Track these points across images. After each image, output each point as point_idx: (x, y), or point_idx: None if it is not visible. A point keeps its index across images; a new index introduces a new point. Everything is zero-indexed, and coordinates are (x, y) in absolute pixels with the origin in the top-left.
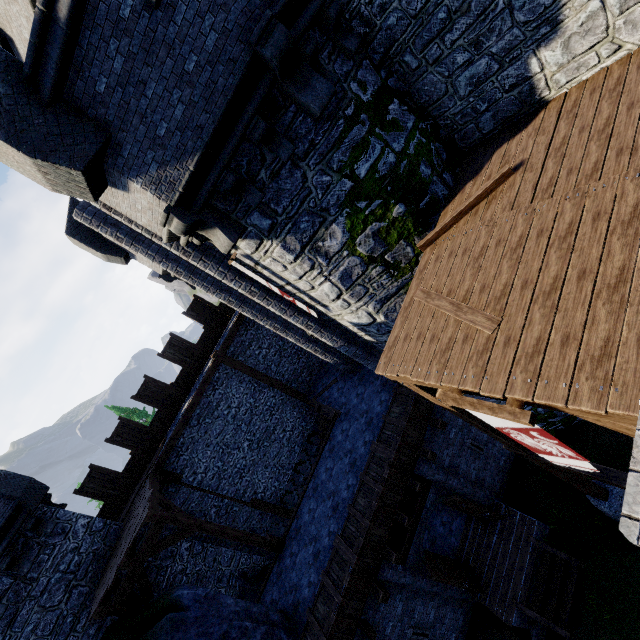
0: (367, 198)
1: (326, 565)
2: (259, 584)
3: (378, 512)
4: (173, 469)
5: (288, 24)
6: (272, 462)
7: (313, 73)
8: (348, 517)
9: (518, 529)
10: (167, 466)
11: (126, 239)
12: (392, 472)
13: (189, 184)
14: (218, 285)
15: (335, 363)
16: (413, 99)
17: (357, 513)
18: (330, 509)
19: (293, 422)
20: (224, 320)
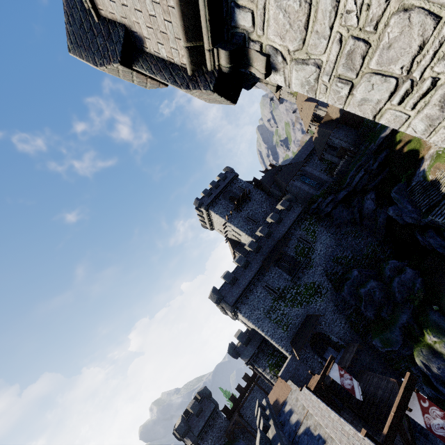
0: (271, 366)
1: None
2: None
3: None
4: (241, 413)
5: (259, 347)
6: None
7: (261, 352)
8: None
9: None
10: (240, 411)
11: None
12: None
13: (248, 360)
14: None
15: None
16: (279, 351)
17: None
18: None
19: None
20: None
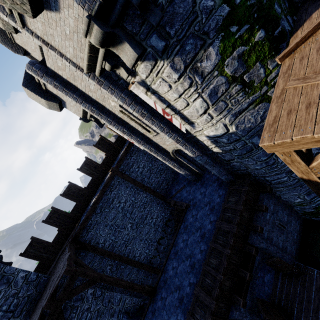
0: (238, 23)
1: (189, 307)
2: (137, 318)
3: (227, 269)
4: (84, 240)
5: None
6: (144, 237)
7: None
8: (204, 272)
9: (317, 282)
10: (80, 238)
11: (60, 86)
12: (235, 240)
13: None
14: (117, 120)
15: (185, 174)
16: None
17: (211, 269)
18: (188, 267)
19: (157, 213)
20: (117, 151)
